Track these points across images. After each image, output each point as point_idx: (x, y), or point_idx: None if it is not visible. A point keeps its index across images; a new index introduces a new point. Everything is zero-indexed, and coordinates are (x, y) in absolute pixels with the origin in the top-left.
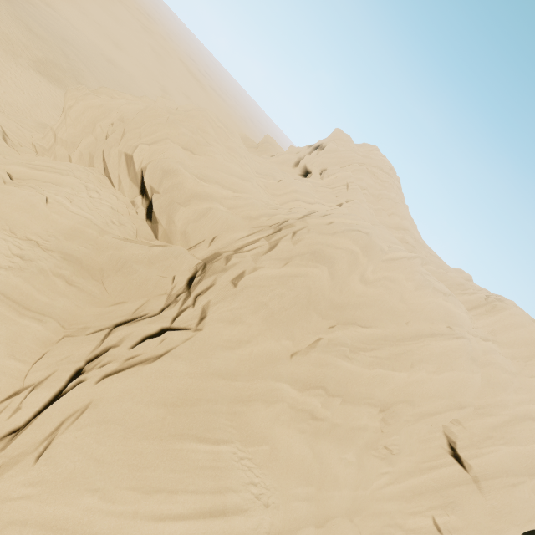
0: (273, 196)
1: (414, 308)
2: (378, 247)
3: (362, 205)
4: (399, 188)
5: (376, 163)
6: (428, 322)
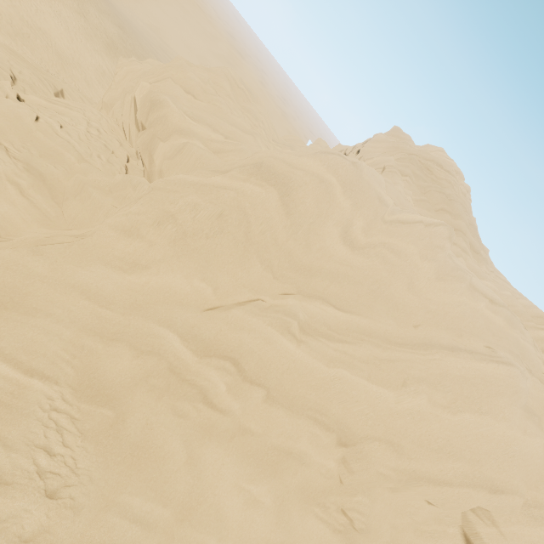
0: None
1: (432, 306)
2: (373, 193)
3: (395, 187)
4: (465, 194)
5: (434, 157)
6: (453, 333)
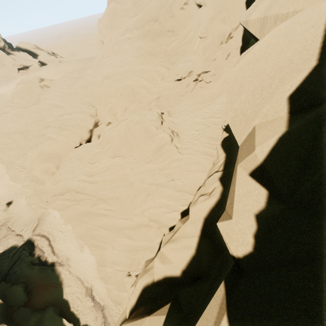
0: None
1: None
2: None
3: None
4: None
5: None
6: None
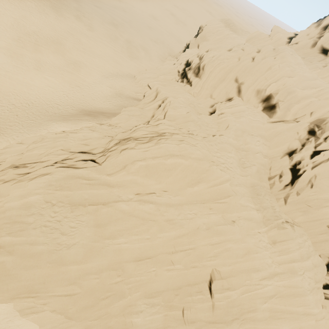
0: (322, 79)
1: None
2: None
3: None
4: None
5: None
6: None
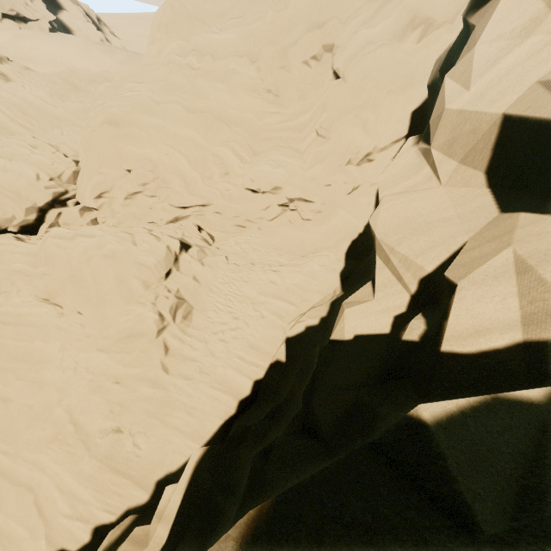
0: None
1: None
2: None
3: None
4: None
5: None
6: None
